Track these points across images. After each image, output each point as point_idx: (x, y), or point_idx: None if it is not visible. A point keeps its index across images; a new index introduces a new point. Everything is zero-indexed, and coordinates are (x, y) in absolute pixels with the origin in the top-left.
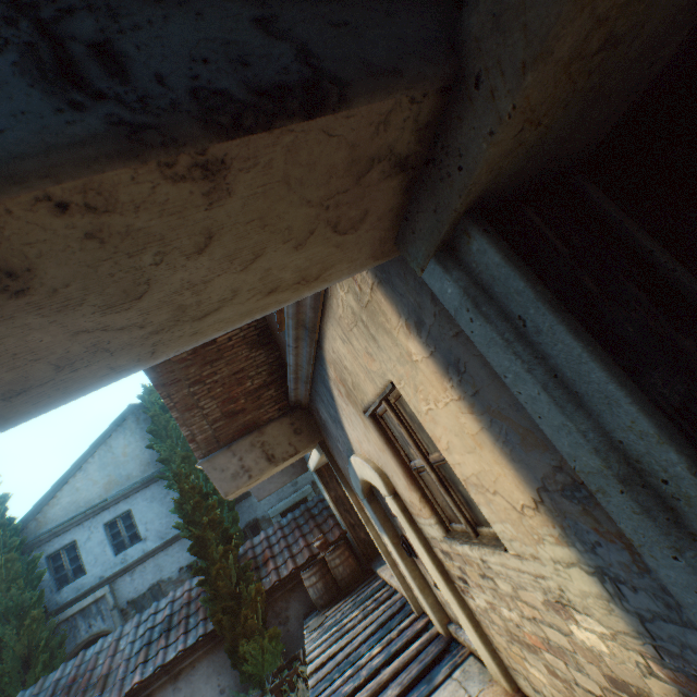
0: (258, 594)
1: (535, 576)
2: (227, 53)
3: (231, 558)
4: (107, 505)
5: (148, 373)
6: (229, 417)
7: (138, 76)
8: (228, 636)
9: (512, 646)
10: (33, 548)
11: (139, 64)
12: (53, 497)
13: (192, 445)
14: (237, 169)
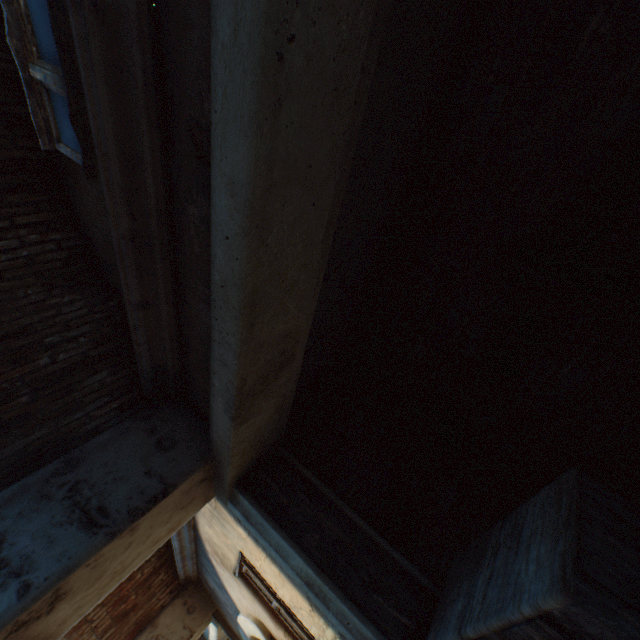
0: None
1: None
2: (138, 491)
3: None
4: None
5: None
6: (120, 620)
7: (112, 513)
8: None
9: None
10: None
11: (112, 508)
12: None
13: None
14: (142, 522)
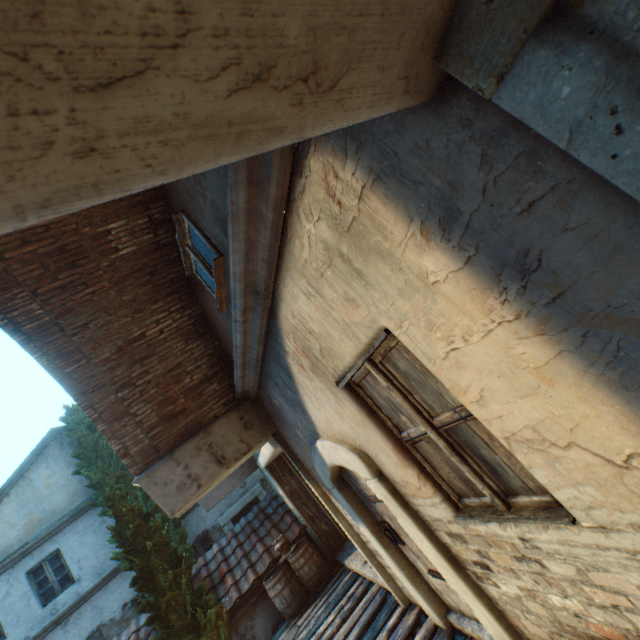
0: (219, 618)
1: (632, 553)
2: None
3: (183, 583)
4: (29, 549)
5: (62, 380)
6: (168, 421)
7: None
8: None
9: (559, 638)
10: None
11: None
12: None
13: (125, 461)
14: None
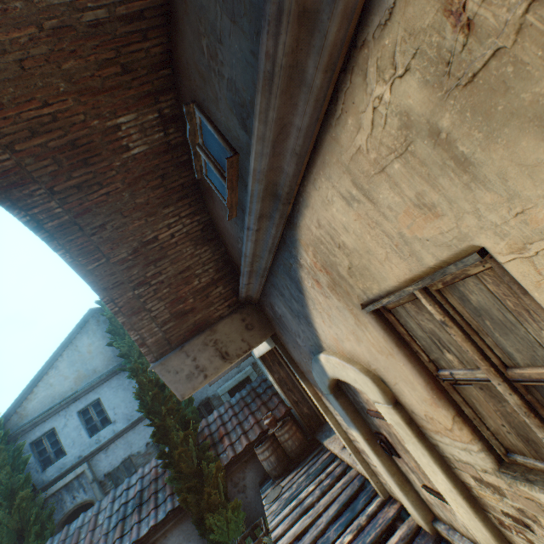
0: (218, 471)
1: None
2: None
3: (191, 441)
4: (78, 396)
5: (85, 277)
6: (178, 318)
7: None
8: (194, 511)
9: None
10: (17, 437)
11: None
12: (31, 392)
13: (142, 350)
14: None
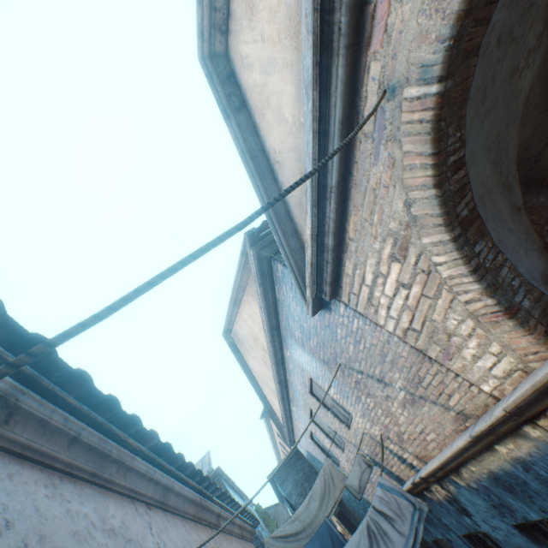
0: None
1: None
2: None
3: None
4: None
5: None
6: None
7: None
8: None
9: None
10: None
11: None
12: None
13: None
14: None
